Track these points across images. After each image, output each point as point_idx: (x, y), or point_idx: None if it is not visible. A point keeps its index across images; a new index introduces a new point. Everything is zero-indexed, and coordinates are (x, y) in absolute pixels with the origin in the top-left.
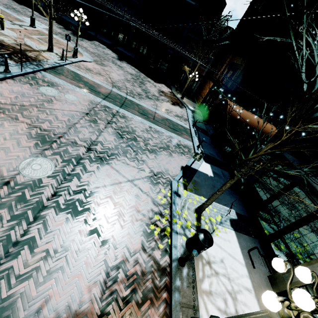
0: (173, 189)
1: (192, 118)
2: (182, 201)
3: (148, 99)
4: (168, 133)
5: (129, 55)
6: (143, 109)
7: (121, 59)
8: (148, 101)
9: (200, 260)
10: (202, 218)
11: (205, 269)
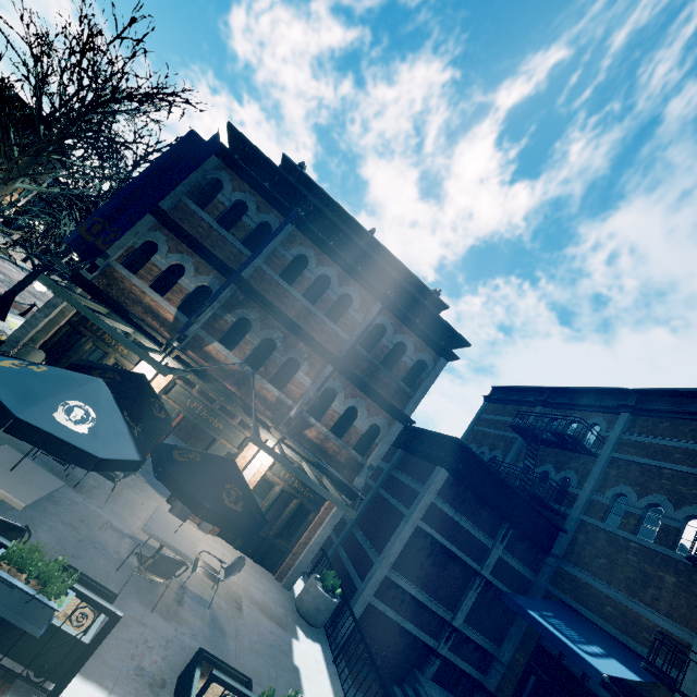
0: None
1: None
2: None
3: None
4: None
5: None
6: None
7: None
8: None
9: None
10: None
11: None
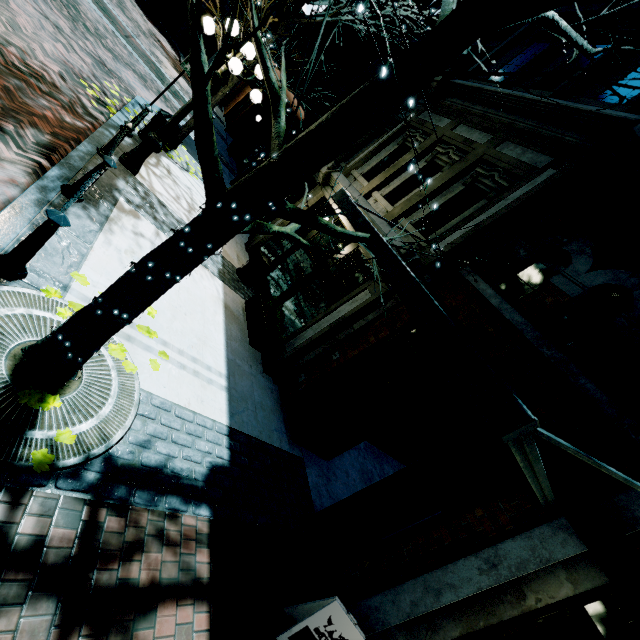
0: (137, 100)
1: None
2: (148, 118)
3: (123, 13)
4: (151, 73)
5: None
6: (107, 9)
7: None
8: (121, 13)
9: (156, 159)
10: (175, 152)
11: (160, 167)
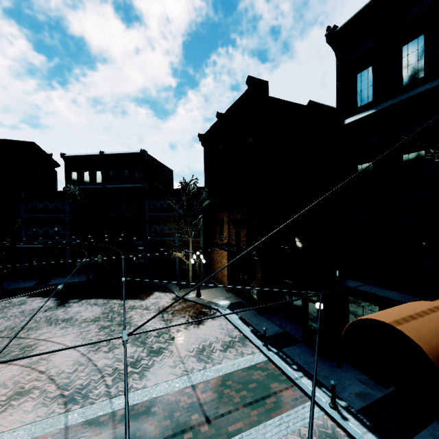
0: None
1: (244, 324)
2: None
3: (158, 358)
4: (265, 435)
5: (77, 281)
6: (168, 408)
7: (65, 300)
8: (159, 364)
9: None
10: None
11: None
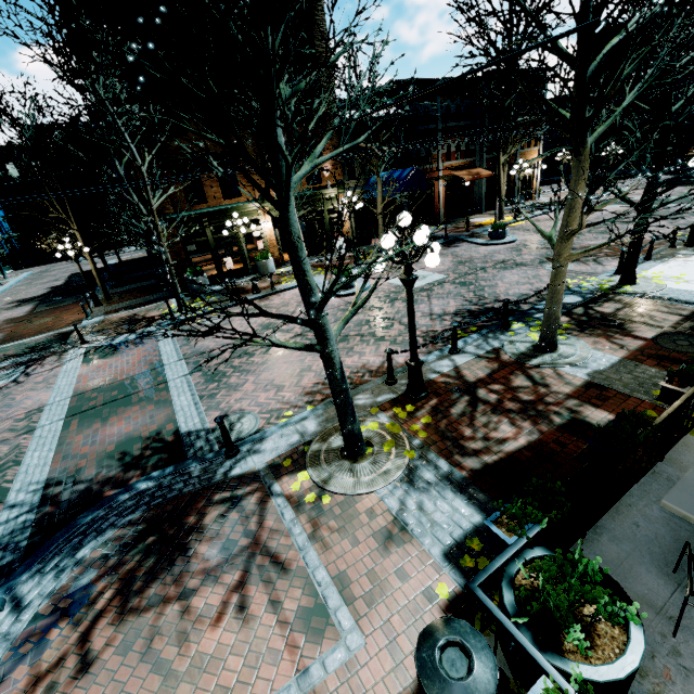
0: None
1: None
2: None
3: None
4: None
5: None
6: None
7: None
8: None
9: None
10: None
11: None
